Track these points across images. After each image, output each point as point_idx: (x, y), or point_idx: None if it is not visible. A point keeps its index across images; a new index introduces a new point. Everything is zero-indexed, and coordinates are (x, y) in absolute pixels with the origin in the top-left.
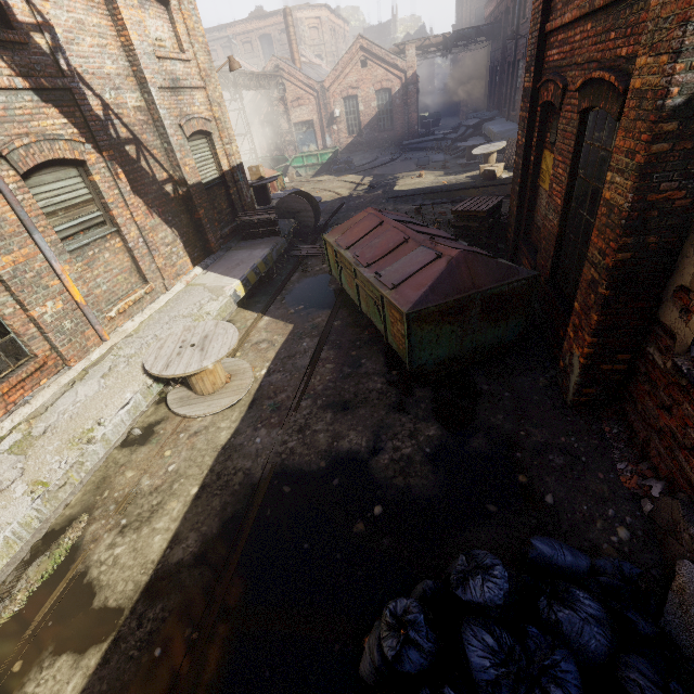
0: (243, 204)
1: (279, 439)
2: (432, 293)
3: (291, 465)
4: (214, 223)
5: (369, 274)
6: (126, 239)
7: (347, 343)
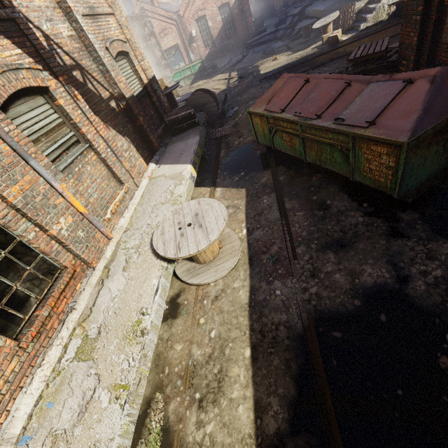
0: (164, 108)
1: (297, 288)
2: (426, 116)
3: (325, 310)
4: (150, 127)
5: (325, 123)
6: (98, 151)
7: (302, 191)
